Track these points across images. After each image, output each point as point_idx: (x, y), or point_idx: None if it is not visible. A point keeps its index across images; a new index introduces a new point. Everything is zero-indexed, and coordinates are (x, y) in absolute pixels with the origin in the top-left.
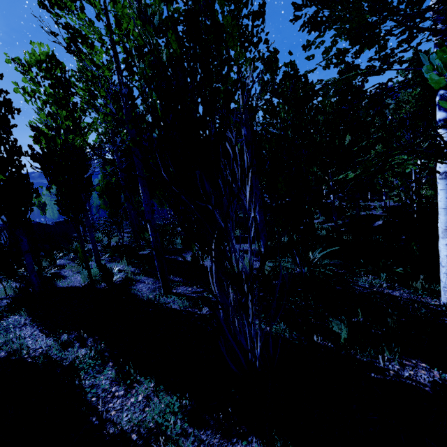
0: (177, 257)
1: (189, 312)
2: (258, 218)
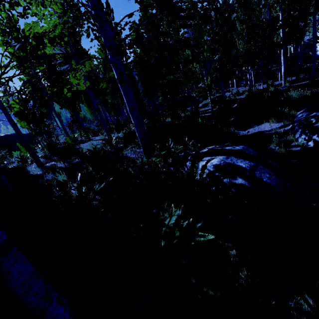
0: (75, 146)
1: (34, 174)
2: (99, 117)
